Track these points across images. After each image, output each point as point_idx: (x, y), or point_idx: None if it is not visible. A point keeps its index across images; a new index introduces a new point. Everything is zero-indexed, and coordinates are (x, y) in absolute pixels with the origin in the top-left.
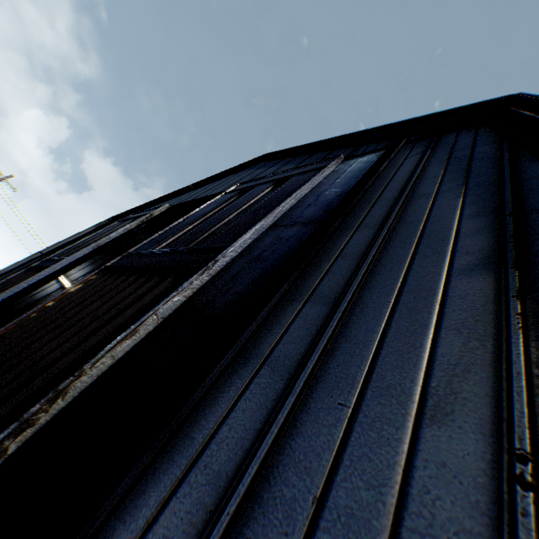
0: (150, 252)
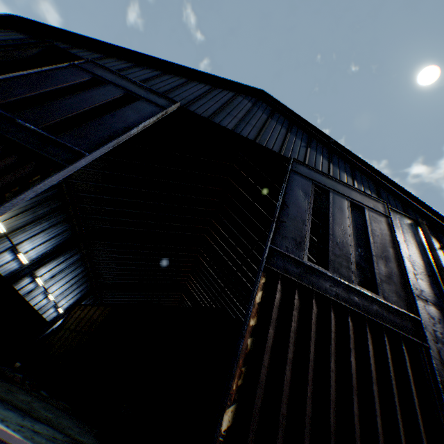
0: (316, 269)
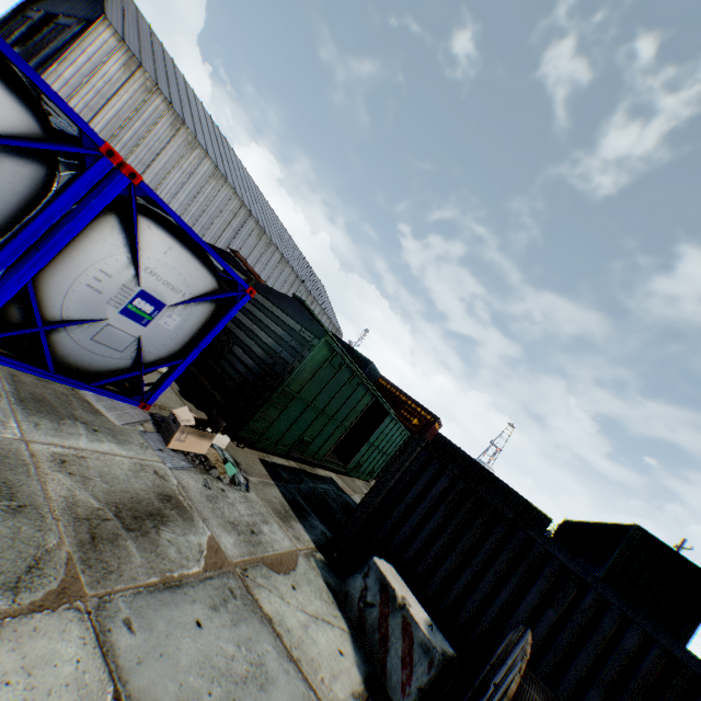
0: None
